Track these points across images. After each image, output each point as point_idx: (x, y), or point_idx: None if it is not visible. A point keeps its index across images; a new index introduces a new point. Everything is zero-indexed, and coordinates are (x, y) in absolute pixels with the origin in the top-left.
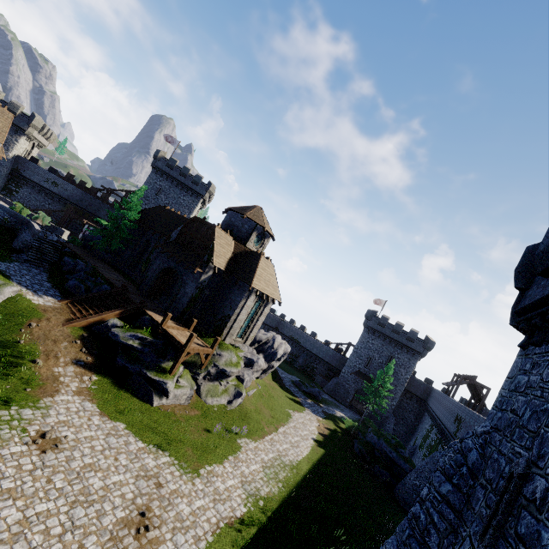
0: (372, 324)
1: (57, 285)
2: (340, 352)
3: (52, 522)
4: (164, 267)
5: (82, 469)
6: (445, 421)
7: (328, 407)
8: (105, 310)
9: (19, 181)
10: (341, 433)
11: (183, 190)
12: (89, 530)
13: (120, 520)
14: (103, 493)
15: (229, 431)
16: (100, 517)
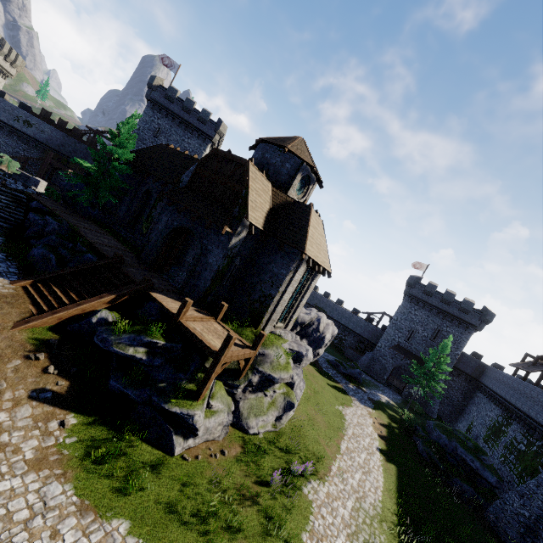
0: (416, 292)
1: (14, 255)
2: (370, 322)
3: None
4: (173, 226)
5: None
6: None
7: (371, 390)
8: (87, 296)
9: None
10: (397, 428)
11: (187, 130)
12: None
13: None
14: None
15: (288, 472)
16: None
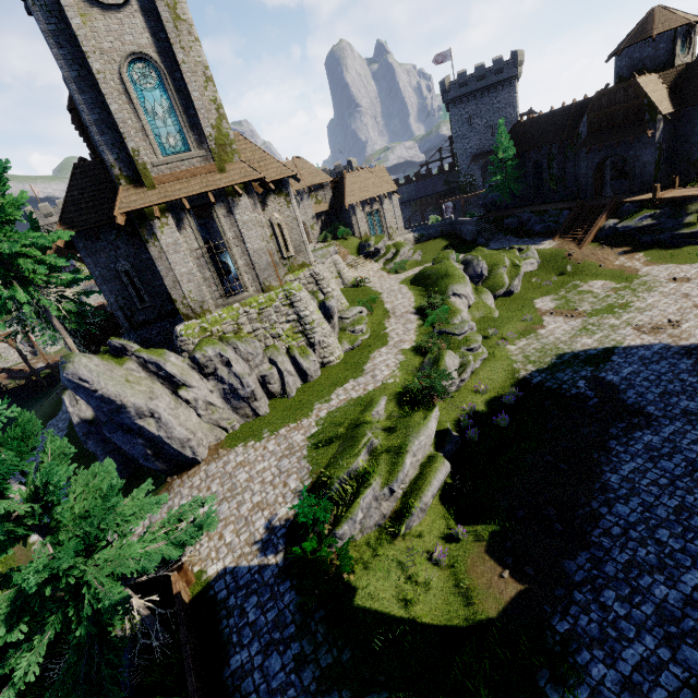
0: None
1: (529, 237)
2: None
3: None
4: (596, 163)
5: None
6: None
7: None
8: (591, 223)
9: None
10: None
11: (490, 93)
12: None
13: None
14: None
15: None
16: None
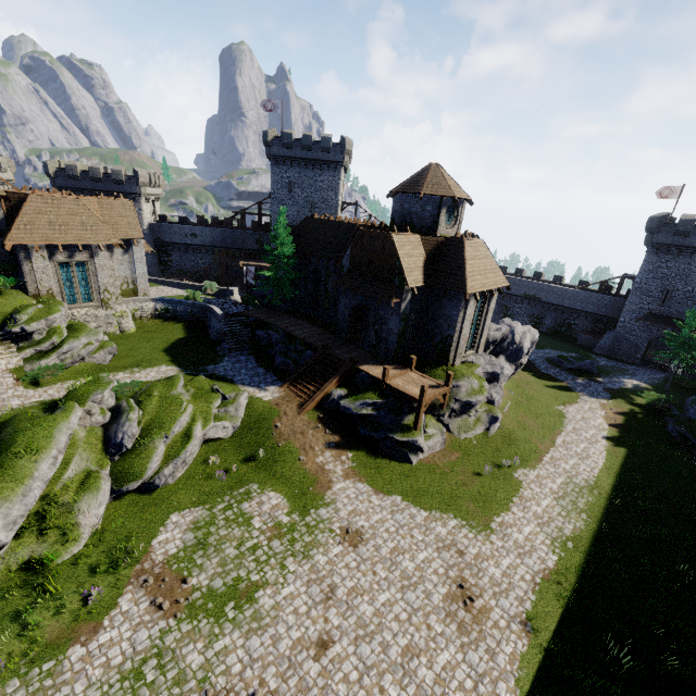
0: (662, 238)
1: (267, 367)
2: (608, 292)
3: (397, 610)
4: (352, 306)
5: (391, 555)
6: None
7: (611, 378)
8: (323, 382)
9: (166, 250)
10: (642, 414)
11: (315, 168)
12: (426, 611)
13: (445, 596)
14: (419, 574)
15: (499, 465)
16: (429, 597)
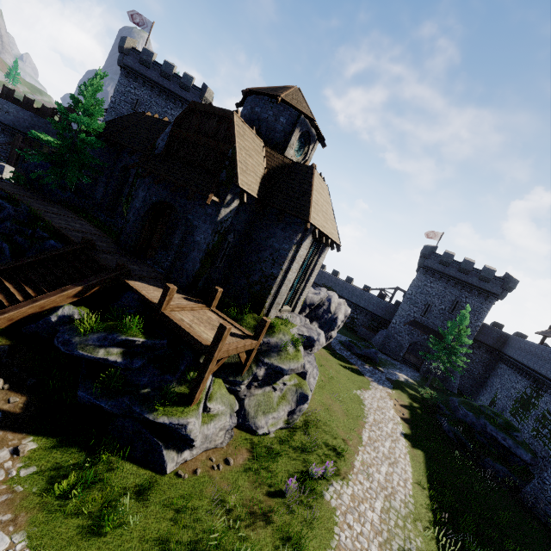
0: (431, 264)
1: None
2: (382, 299)
3: None
4: (152, 201)
5: None
6: None
7: (388, 369)
8: (47, 290)
9: None
10: (420, 408)
11: (168, 99)
12: None
13: None
14: None
15: (305, 475)
16: None
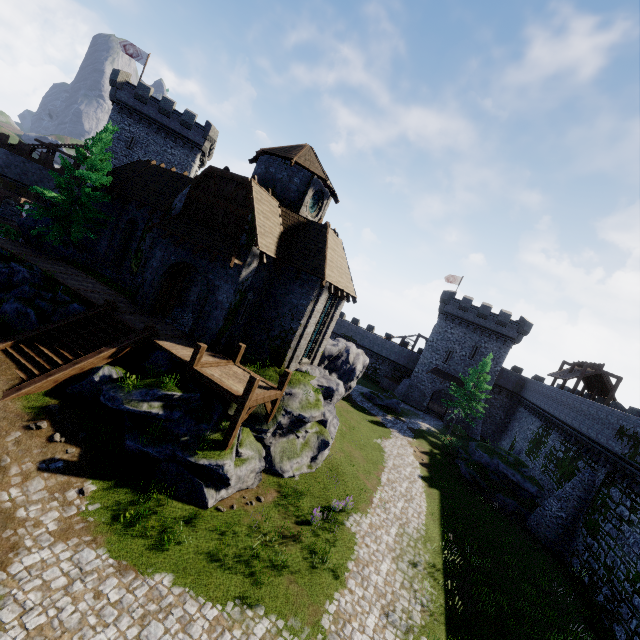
0: (451, 309)
1: None
2: (405, 347)
3: None
4: (171, 261)
5: None
6: (589, 432)
7: (410, 419)
8: (82, 353)
9: None
10: (439, 454)
11: (168, 138)
12: None
13: None
14: None
15: (328, 509)
16: None
